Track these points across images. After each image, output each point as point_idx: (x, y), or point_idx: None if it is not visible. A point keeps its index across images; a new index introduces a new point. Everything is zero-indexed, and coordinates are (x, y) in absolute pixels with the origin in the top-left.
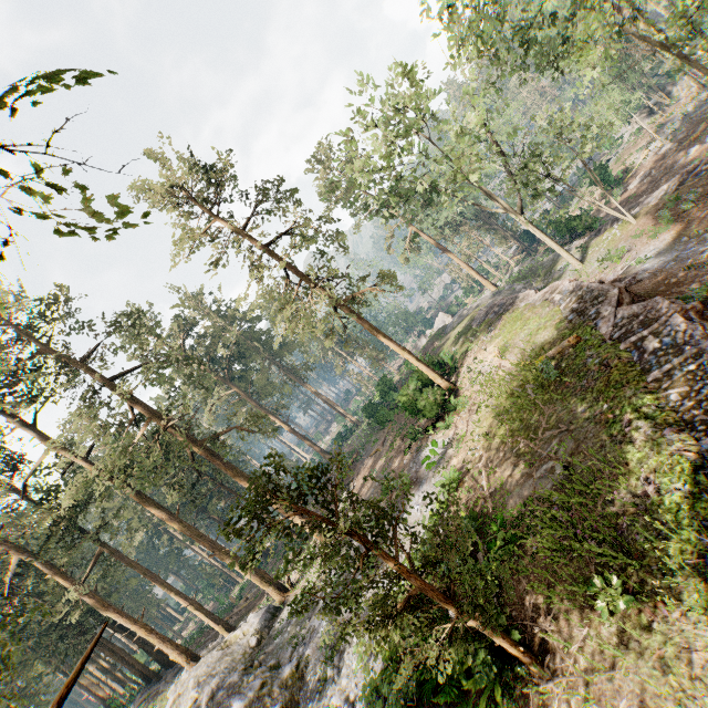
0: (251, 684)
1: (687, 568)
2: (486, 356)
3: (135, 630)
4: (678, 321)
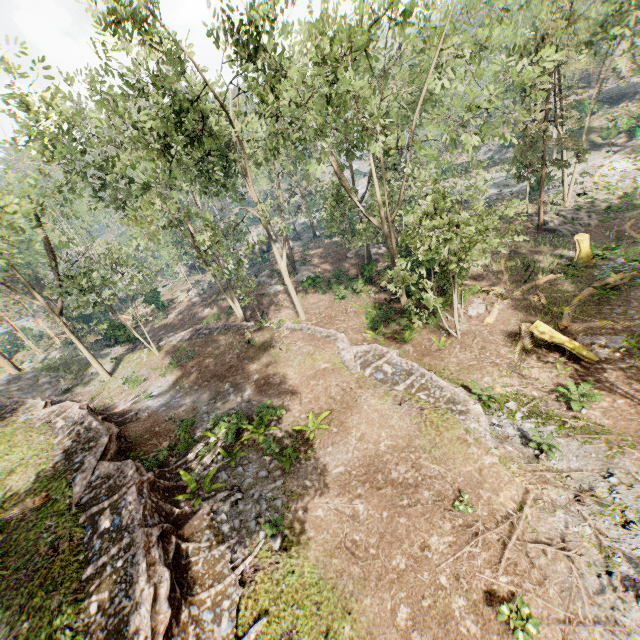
0: None
1: None
2: None
3: None
4: (133, 496)
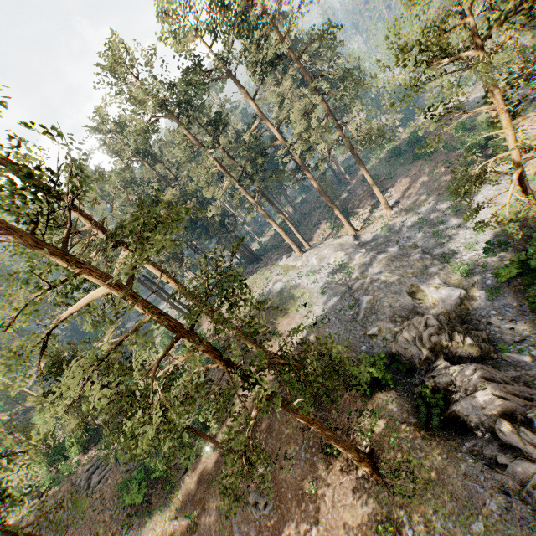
0: (392, 246)
1: None
2: None
3: (280, 231)
4: None
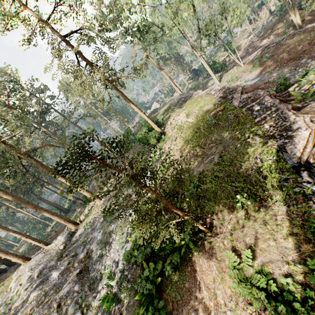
0: (62, 264)
1: (277, 186)
2: (179, 118)
3: None
4: (268, 98)
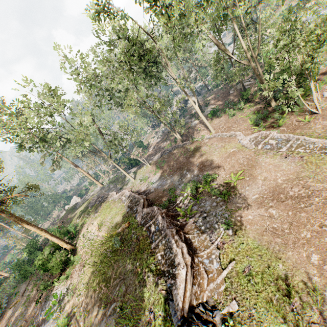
0: None
1: None
2: (92, 228)
3: None
4: (160, 218)
